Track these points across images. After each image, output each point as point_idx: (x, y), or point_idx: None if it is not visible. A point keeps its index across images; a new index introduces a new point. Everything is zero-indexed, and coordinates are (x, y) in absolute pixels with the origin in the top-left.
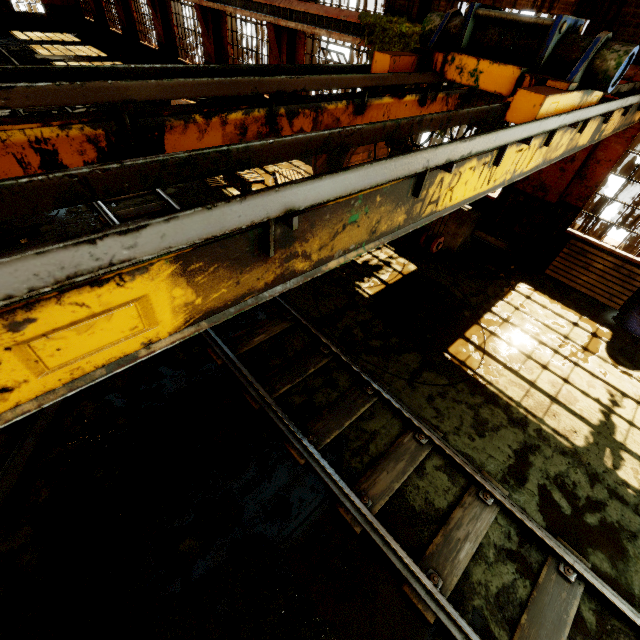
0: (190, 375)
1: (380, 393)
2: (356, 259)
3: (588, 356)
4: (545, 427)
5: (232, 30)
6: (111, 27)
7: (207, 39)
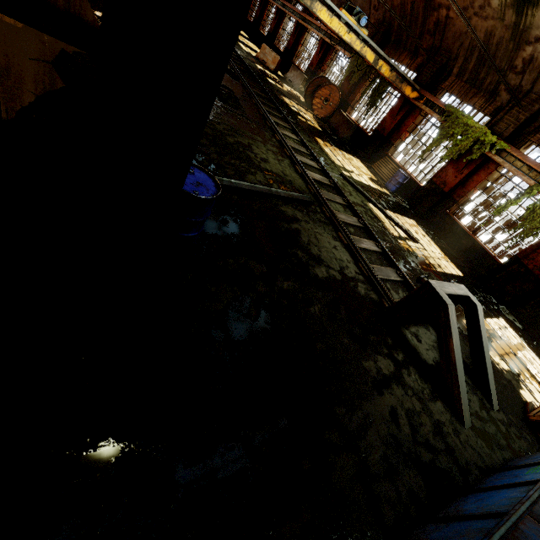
0: (232, 79)
1: (285, 116)
2: (302, 114)
3: (362, 172)
4: (329, 156)
5: (305, 39)
6: (248, 17)
7: (292, 37)
